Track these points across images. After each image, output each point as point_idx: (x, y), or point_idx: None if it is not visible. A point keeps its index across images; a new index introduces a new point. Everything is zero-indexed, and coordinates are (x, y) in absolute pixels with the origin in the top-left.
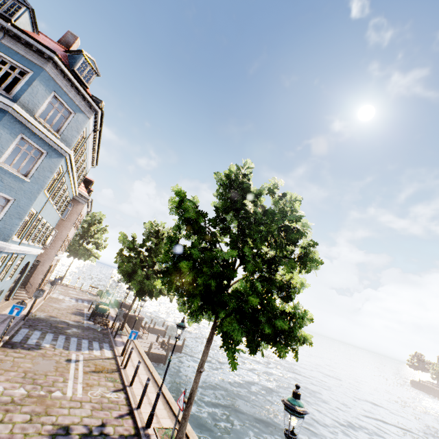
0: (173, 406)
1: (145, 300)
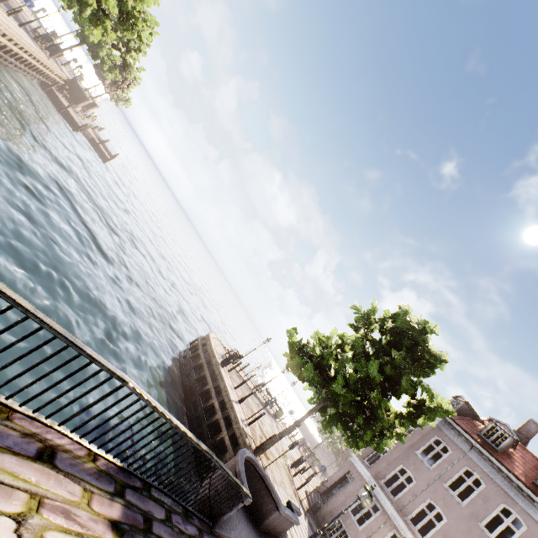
0: (9, 26)
1: (64, 7)
